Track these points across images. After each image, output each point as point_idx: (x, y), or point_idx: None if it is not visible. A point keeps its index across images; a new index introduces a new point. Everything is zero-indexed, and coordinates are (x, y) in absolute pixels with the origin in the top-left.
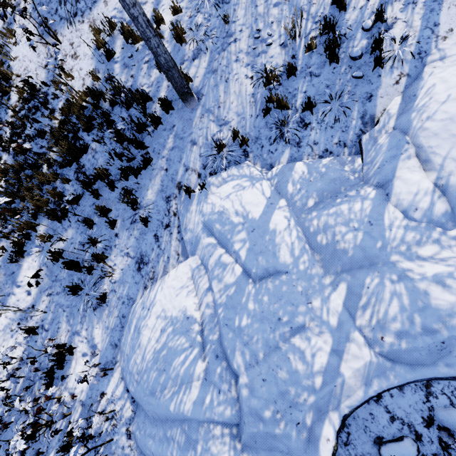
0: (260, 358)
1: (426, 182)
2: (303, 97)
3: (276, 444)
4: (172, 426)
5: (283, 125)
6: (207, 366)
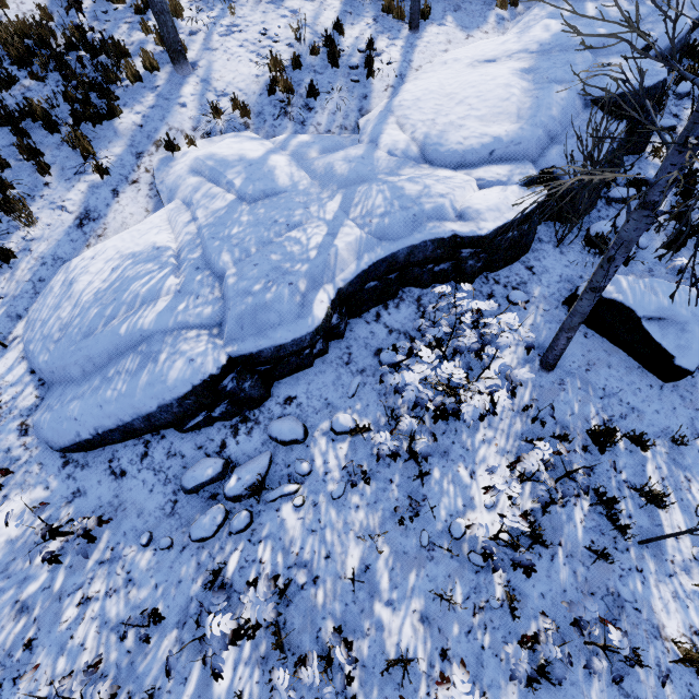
0: (252, 253)
1: (404, 135)
2: (307, 87)
3: (267, 318)
4: (120, 360)
5: (288, 104)
6: (183, 280)
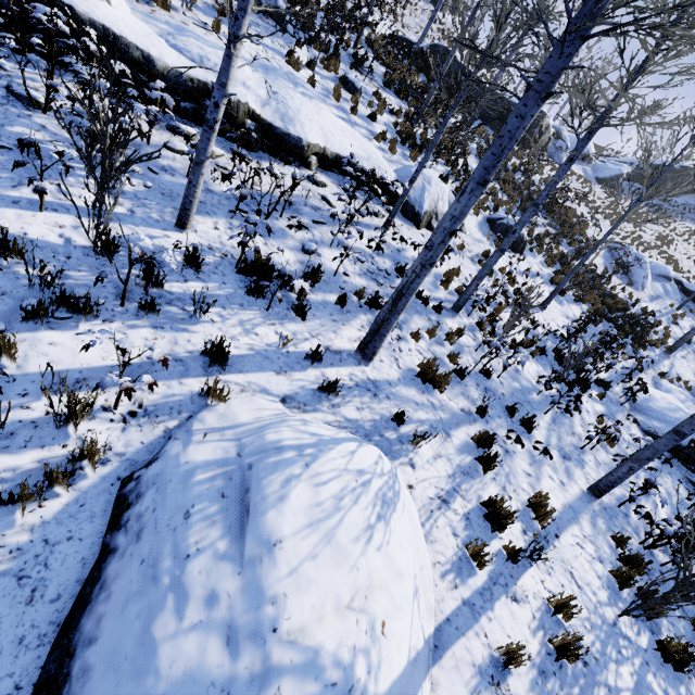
0: None
1: None
2: None
3: None
4: None
5: None
6: None
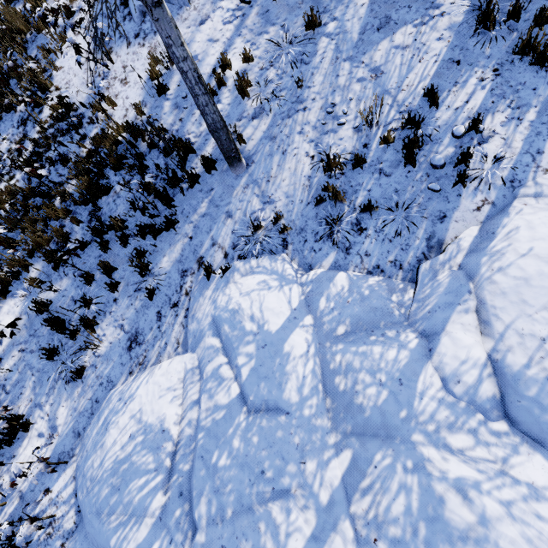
0: (227, 516)
1: (478, 350)
2: (365, 196)
3: None
4: None
5: (335, 223)
6: (167, 502)
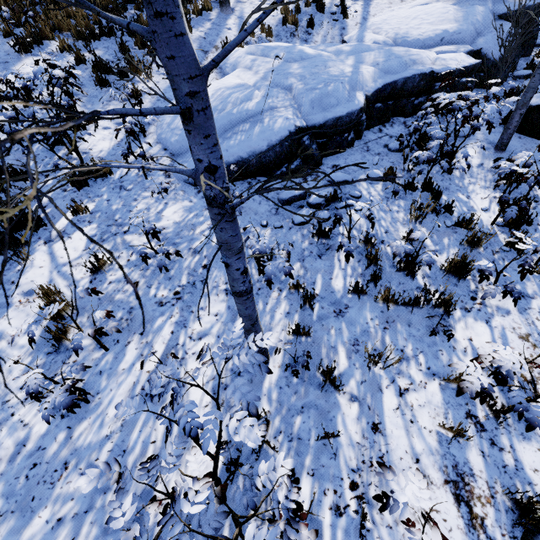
0: (307, 77)
1: (381, 36)
2: (306, 23)
3: (329, 102)
4: (233, 129)
5: (296, 30)
6: (264, 92)
